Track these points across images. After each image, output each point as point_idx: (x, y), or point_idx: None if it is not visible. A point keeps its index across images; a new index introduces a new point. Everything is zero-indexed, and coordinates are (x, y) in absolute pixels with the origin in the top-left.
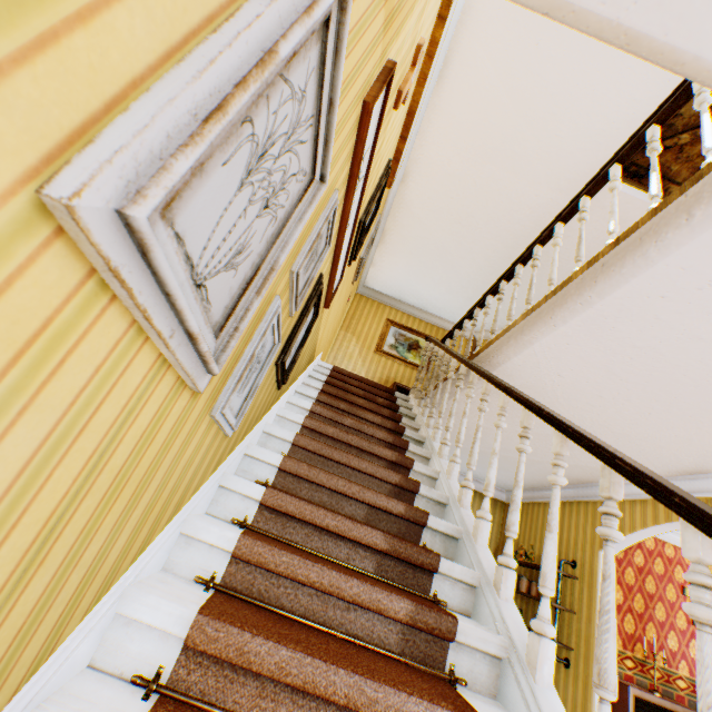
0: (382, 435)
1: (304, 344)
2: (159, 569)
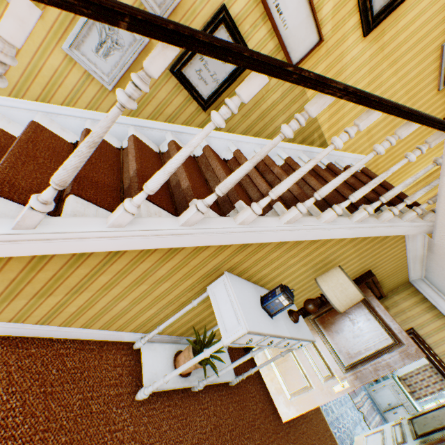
0: (291, 187)
1: (229, 81)
2: (77, 135)
